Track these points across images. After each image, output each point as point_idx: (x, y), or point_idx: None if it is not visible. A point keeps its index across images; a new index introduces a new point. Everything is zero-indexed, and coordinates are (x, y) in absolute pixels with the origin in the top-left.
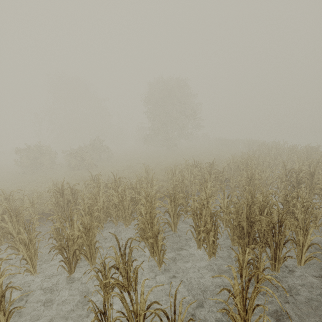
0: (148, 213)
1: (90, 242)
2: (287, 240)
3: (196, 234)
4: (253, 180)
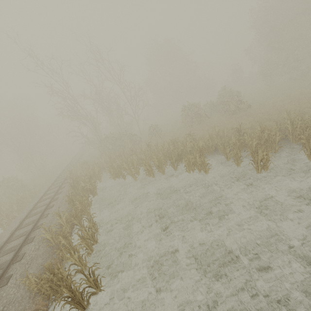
0: None
1: None
2: None
3: None
4: None
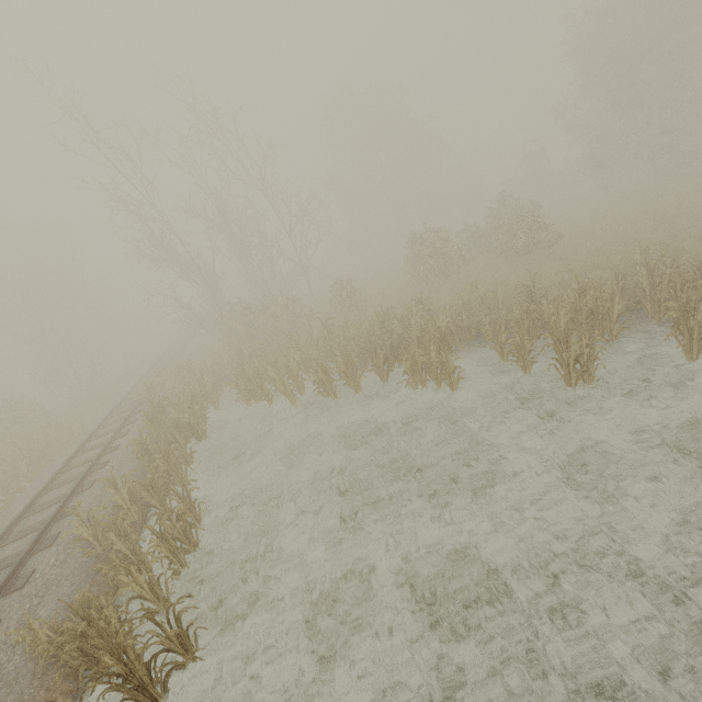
0: None
1: None
2: None
3: None
4: None
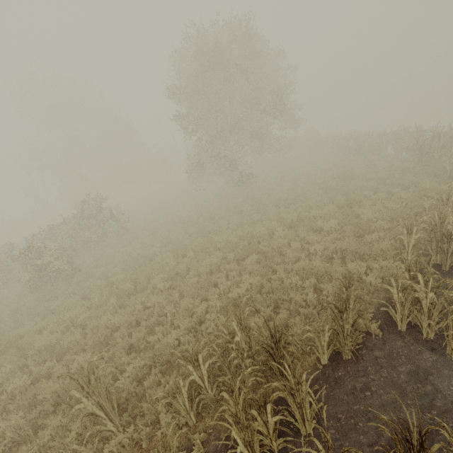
0: None
1: None
2: None
3: None
4: None
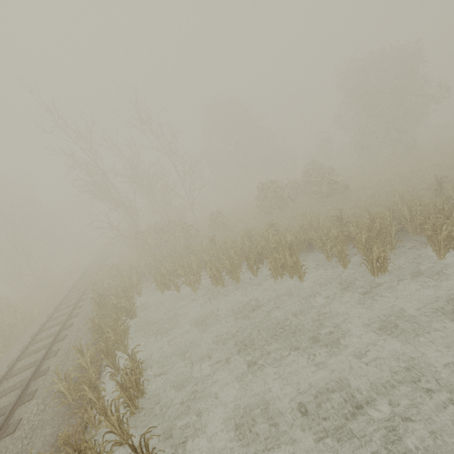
0: None
1: None
2: None
3: None
4: None
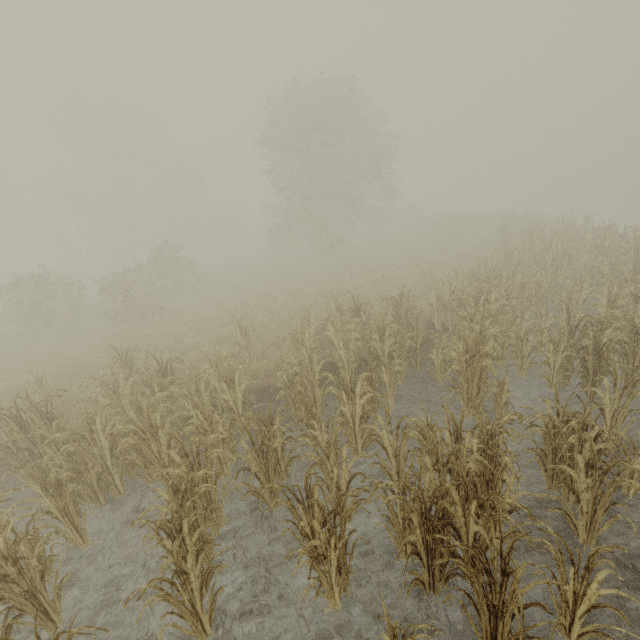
0: (169, 503)
1: (31, 581)
2: (525, 605)
3: (305, 538)
4: (480, 359)
